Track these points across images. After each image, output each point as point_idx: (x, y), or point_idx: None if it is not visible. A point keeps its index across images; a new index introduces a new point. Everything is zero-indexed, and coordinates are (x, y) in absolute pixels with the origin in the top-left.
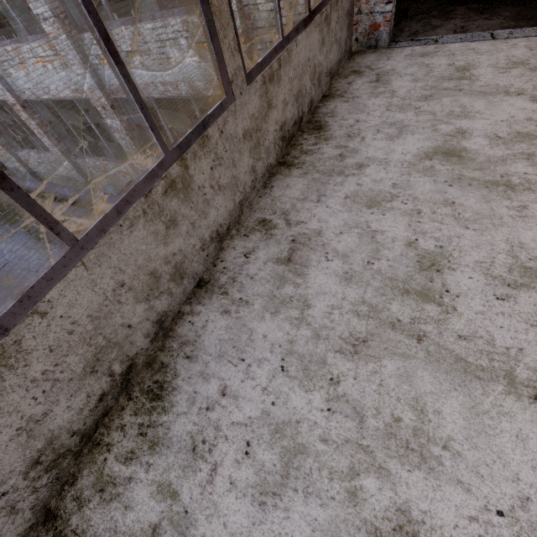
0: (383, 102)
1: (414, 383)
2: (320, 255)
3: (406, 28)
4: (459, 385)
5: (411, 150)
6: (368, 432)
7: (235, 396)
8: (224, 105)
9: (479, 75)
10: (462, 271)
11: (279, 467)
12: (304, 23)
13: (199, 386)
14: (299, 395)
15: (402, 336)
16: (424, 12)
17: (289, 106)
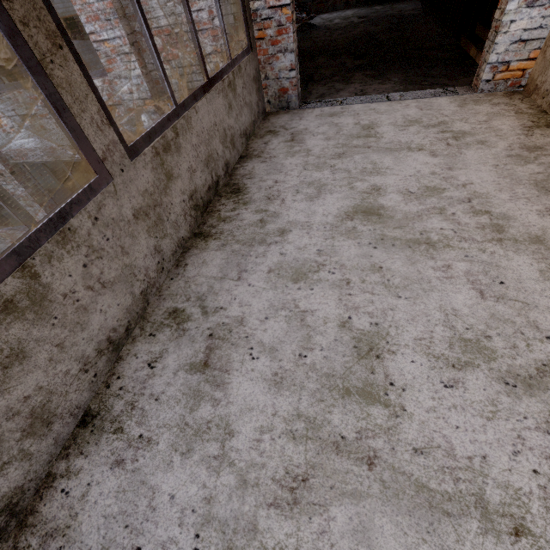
0: (299, 161)
1: (374, 541)
2: (243, 352)
3: (314, 91)
4: (427, 532)
5: (332, 211)
6: None
7: None
8: (95, 187)
9: (383, 133)
10: (403, 353)
11: None
12: (204, 89)
13: None
14: None
15: (349, 463)
16: (328, 77)
17: (197, 172)
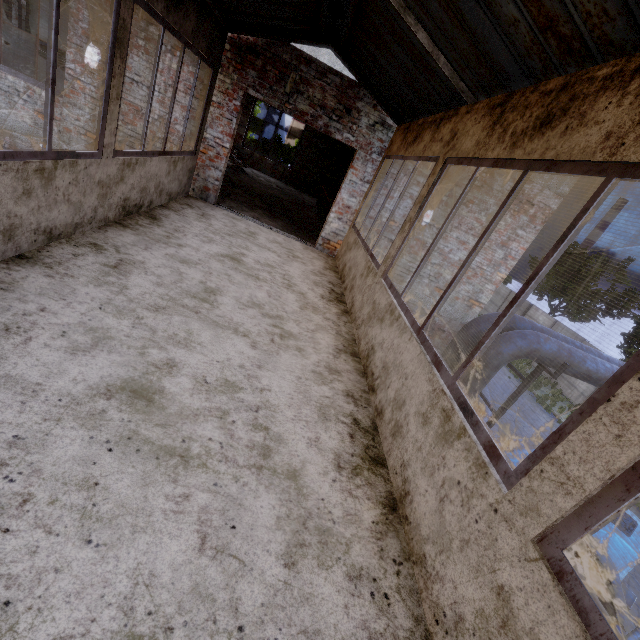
0: (203, 226)
1: (190, 325)
2: (141, 271)
3: (228, 203)
4: (212, 329)
5: (214, 250)
6: (158, 336)
7: (55, 313)
8: (95, 155)
9: (259, 239)
10: (226, 297)
11: (91, 342)
12: (160, 154)
13: (15, 304)
14: (112, 319)
15: (187, 310)
16: (241, 201)
17: (135, 191)
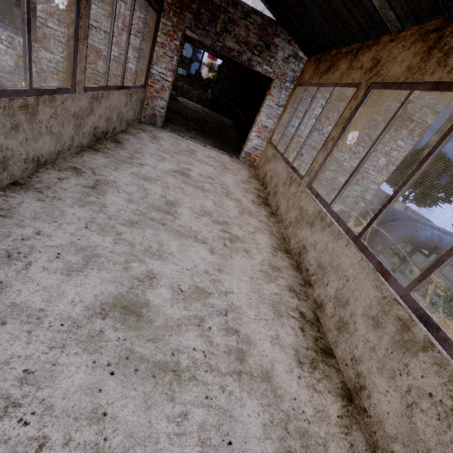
0: (155, 146)
1: (159, 237)
2: (114, 190)
3: (170, 126)
4: (177, 238)
5: (167, 167)
6: (136, 250)
7: (48, 235)
8: (69, 91)
9: (198, 155)
10: (183, 208)
11: (82, 262)
12: (119, 88)
13: (14, 229)
14: (97, 237)
15: (156, 223)
16: (179, 124)
17: (102, 120)
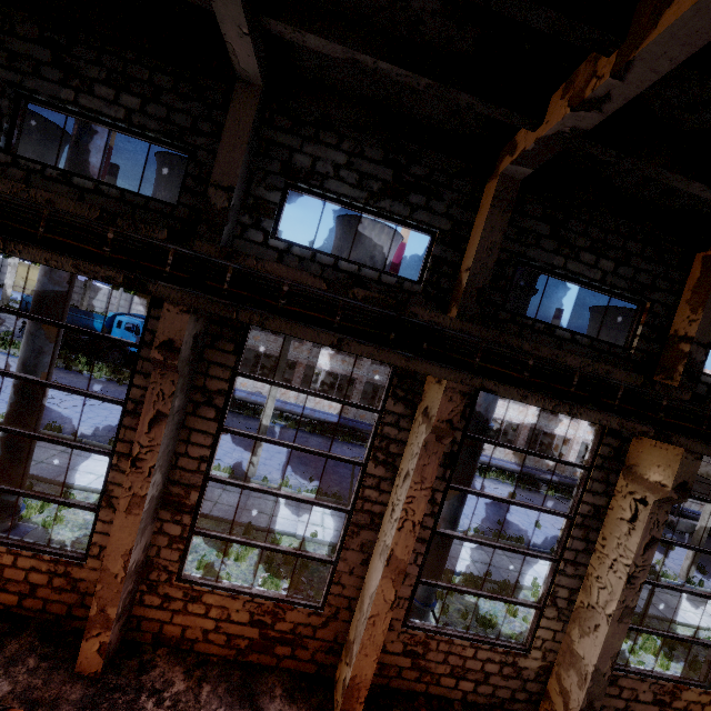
0: None
1: None
2: None
3: None
4: None
5: None
6: None
7: None
8: None
9: None
10: None
11: None
12: None
13: None
14: None
15: None
16: None
17: None
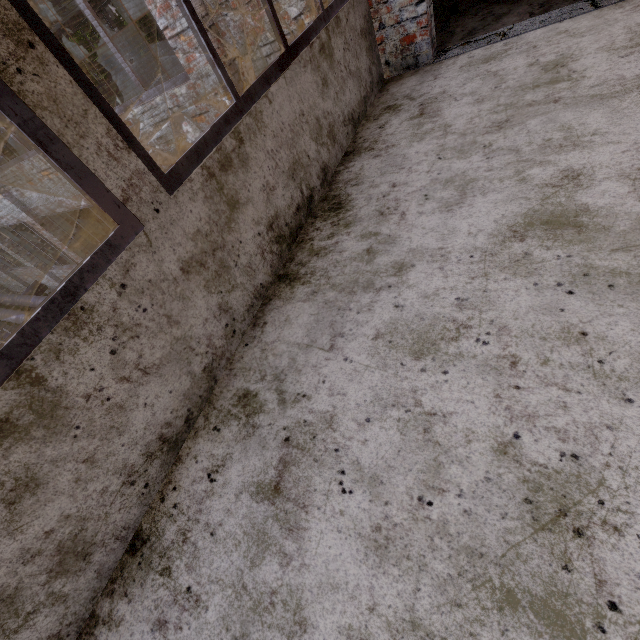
0: (431, 147)
1: None
2: (329, 477)
3: (458, 29)
4: None
5: (484, 225)
6: None
7: None
8: (117, 242)
9: (585, 70)
10: None
11: None
12: (280, 65)
13: None
14: None
15: None
16: (482, 0)
17: (278, 190)
